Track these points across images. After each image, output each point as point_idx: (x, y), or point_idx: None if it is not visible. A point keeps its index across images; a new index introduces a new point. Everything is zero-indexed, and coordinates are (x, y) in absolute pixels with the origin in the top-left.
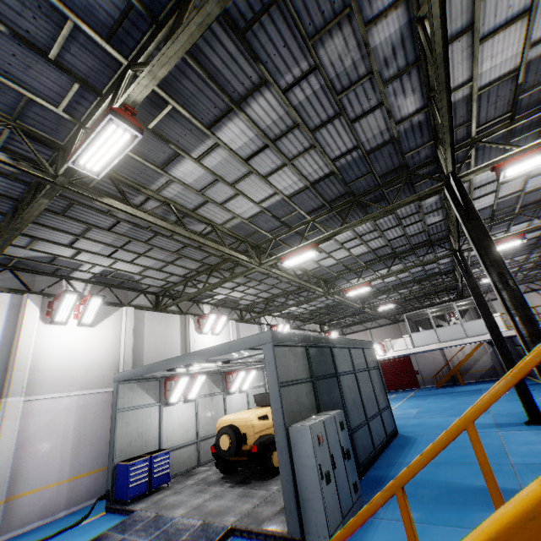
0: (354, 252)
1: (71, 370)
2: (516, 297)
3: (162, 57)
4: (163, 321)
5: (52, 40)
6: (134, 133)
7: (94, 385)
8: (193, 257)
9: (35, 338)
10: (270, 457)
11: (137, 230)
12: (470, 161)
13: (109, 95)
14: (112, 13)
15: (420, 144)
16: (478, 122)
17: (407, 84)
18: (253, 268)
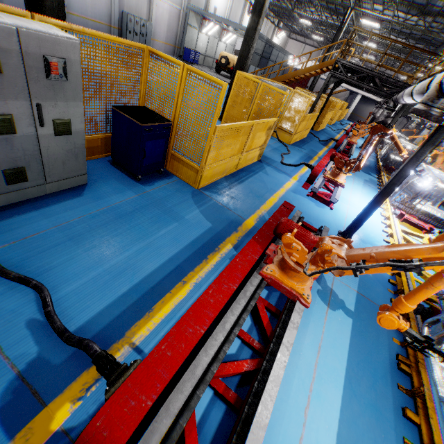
0: None
1: None
2: None
3: None
4: None
5: None
6: None
7: (174, 3)
8: None
9: None
10: None
11: None
12: None
13: None
14: None
15: None
16: None
17: None
18: None
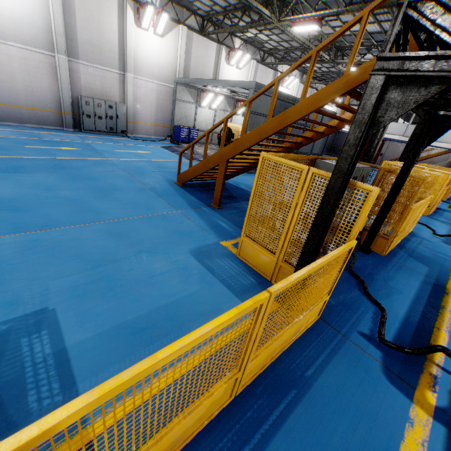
0: (368, 29)
1: (152, 66)
2: None
3: None
4: (205, 46)
5: None
6: None
7: (163, 80)
8: None
9: (133, 37)
10: None
11: None
12: None
13: None
14: None
15: None
16: None
17: None
18: (273, 23)
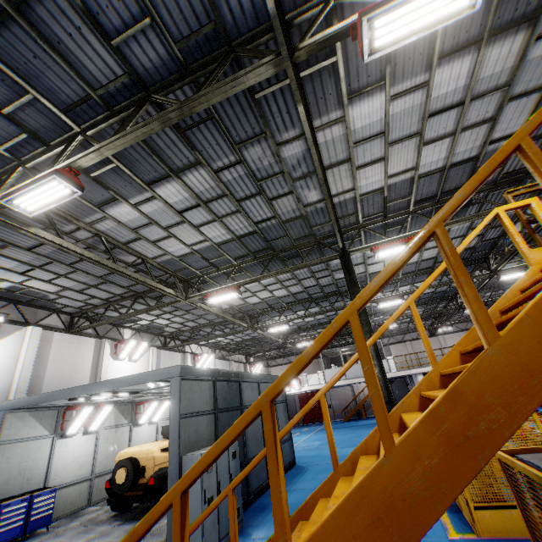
0: (276, 294)
1: None
2: (374, 349)
3: (110, 144)
4: (75, 344)
5: (10, 101)
6: (75, 190)
7: None
8: (119, 283)
9: None
10: (166, 490)
11: (62, 253)
12: (361, 238)
13: (57, 148)
14: (73, 96)
15: (324, 222)
16: (364, 215)
17: (310, 183)
18: (179, 300)
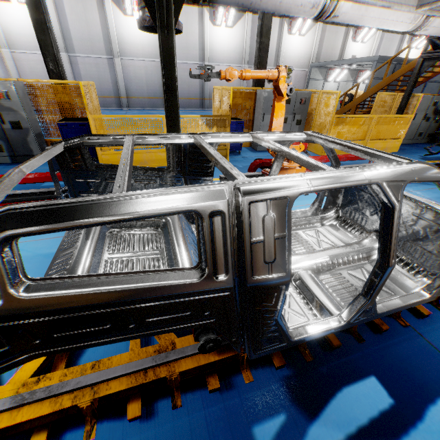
0: None
1: (294, 59)
2: None
3: None
4: (335, 32)
5: None
6: None
7: (300, 67)
8: None
9: (285, 42)
10: None
11: None
12: None
13: None
14: None
15: None
16: None
17: None
18: None
